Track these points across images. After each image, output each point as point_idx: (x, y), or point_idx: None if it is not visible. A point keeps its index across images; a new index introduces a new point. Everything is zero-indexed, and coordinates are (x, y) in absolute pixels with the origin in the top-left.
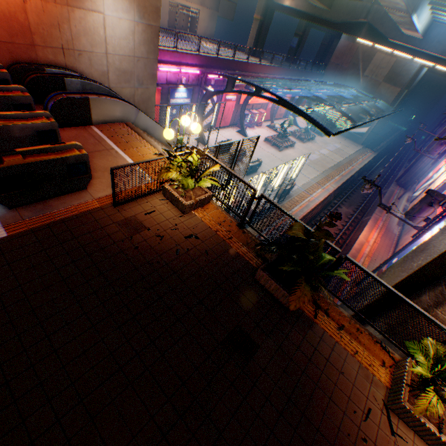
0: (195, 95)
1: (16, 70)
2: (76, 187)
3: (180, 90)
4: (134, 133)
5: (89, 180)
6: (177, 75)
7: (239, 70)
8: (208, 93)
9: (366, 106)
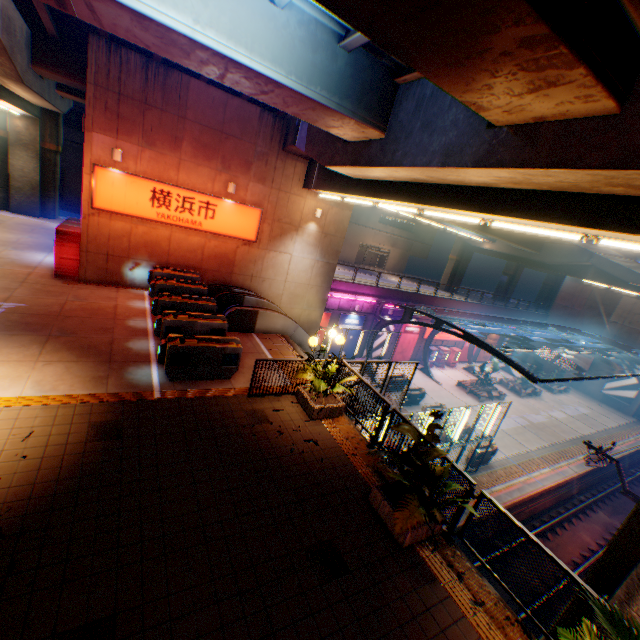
0: (368, 322)
1: (212, 288)
2: (223, 375)
3: (351, 316)
4: (287, 343)
5: (235, 371)
6: (350, 302)
7: (423, 302)
8: (382, 321)
9: (624, 359)
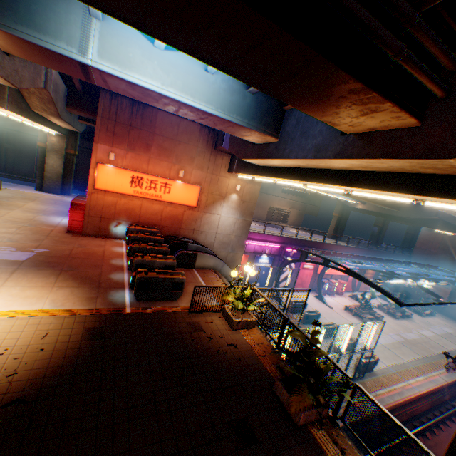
0: (275, 261)
1: (167, 238)
2: (172, 297)
3: (263, 257)
4: (217, 276)
5: (180, 294)
6: (262, 247)
7: (315, 246)
8: (286, 260)
9: None
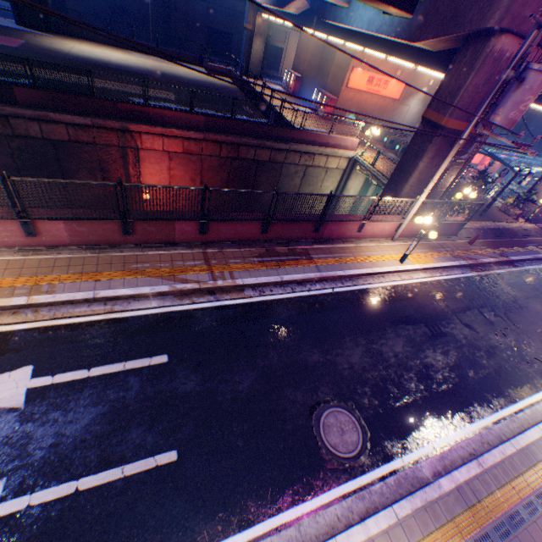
0: None
1: None
2: None
3: None
4: None
5: None
6: None
7: None
8: None
9: None
